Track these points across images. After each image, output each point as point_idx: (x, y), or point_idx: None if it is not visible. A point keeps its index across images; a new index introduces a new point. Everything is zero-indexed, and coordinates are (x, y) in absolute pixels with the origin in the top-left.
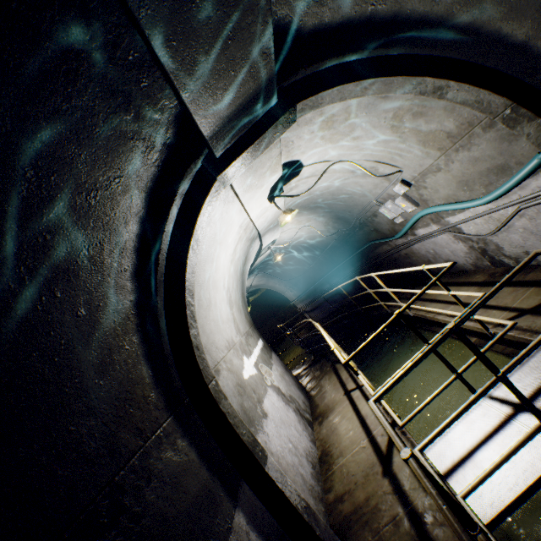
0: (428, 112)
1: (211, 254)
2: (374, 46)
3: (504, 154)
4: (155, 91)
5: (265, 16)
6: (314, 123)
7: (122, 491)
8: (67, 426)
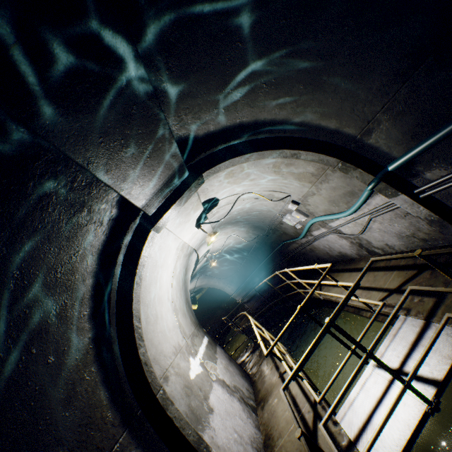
0: (295, 163)
1: (155, 277)
2: (247, 135)
3: (349, 185)
4: (101, 194)
5: (170, 140)
6: (220, 176)
7: None
8: None
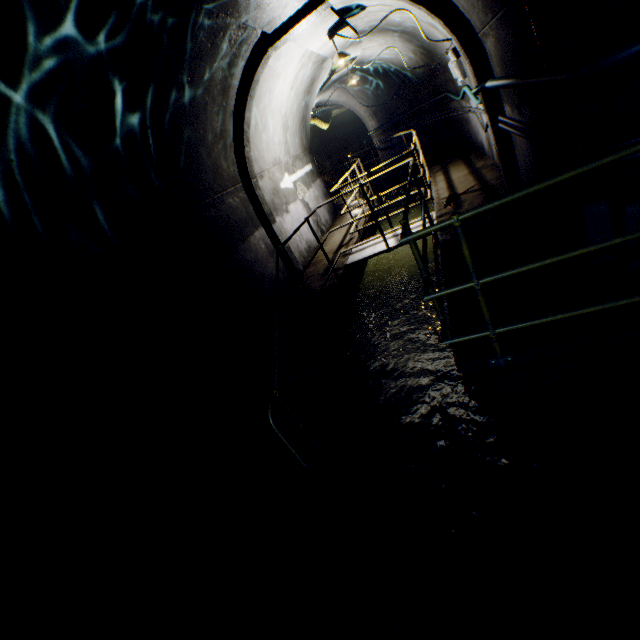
0: None
1: (269, 87)
2: None
3: None
4: (232, 21)
5: None
6: None
7: (216, 202)
8: (200, 175)
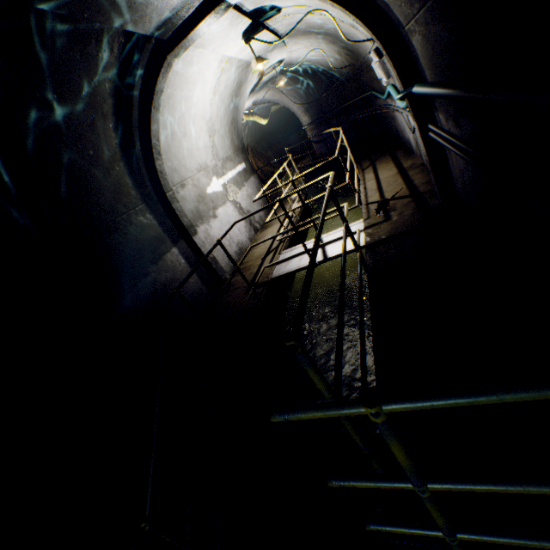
0: None
1: (185, 95)
2: None
3: None
4: (104, 26)
5: None
6: None
7: (119, 225)
8: (95, 198)
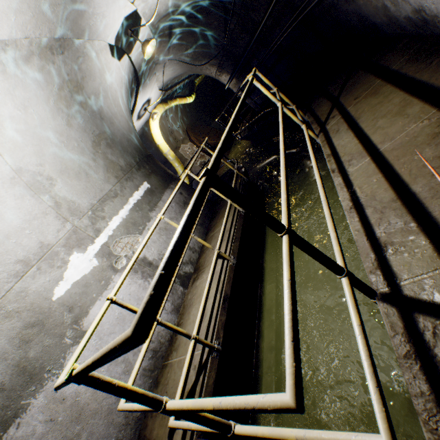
0: None
1: None
2: None
3: None
4: None
5: None
6: None
7: None
8: None
